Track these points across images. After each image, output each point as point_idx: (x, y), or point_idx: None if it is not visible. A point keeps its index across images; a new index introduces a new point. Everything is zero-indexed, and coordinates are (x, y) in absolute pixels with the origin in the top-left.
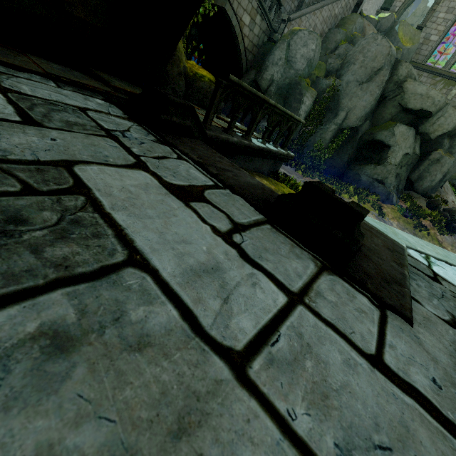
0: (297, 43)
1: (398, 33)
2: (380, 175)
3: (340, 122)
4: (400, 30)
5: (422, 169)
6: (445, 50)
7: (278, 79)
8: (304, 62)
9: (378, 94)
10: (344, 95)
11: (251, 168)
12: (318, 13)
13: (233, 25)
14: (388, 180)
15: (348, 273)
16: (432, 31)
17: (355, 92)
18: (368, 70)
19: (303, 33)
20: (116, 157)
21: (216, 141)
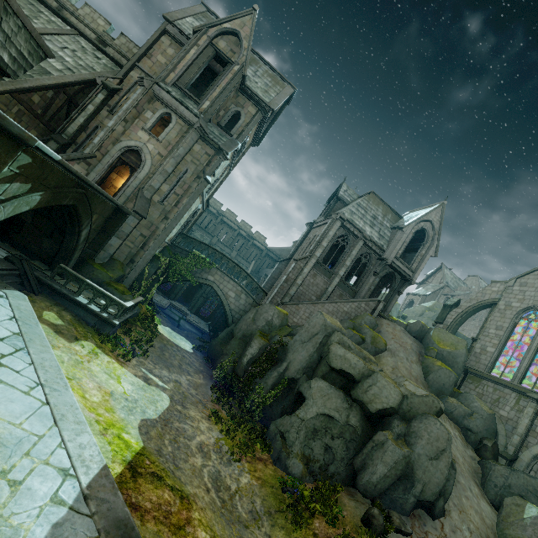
0: (262, 310)
1: (432, 336)
2: (284, 426)
3: (282, 371)
4: (435, 334)
5: (365, 452)
6: (508, 362)
7: (244, 329)
8: (264, 321)
9: (313, 352)
10: (291, 349)
11: (76, 313)
12: (320, 306)
13: (219, 294)
14: (291, 436)
15: None
16: (486, 343)
17: (297, 348)
18: (310, 333)
19: (266, 305)
20: None
21: (45, 282)
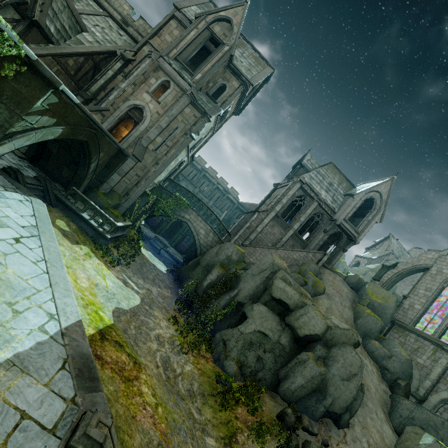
0: (224, 247)
1: (367, 289)
2: (226, 336)
3: (233, 295)
4: (369, 288)
5: (289, 366)
6: (431, 319)
7: (208, 260)
8: (225, 256)
9: (259, 283)
10: (242, 280)
11: (80, 225)
12: (274, 251)
13: (192, 230)
14: (231, 343)
15: (0, 169)
16: (415, 301)
17: (248, 280)
18: (260, 269)
19: (228, 243)
20: (12, 166)
21: (61, 199)
